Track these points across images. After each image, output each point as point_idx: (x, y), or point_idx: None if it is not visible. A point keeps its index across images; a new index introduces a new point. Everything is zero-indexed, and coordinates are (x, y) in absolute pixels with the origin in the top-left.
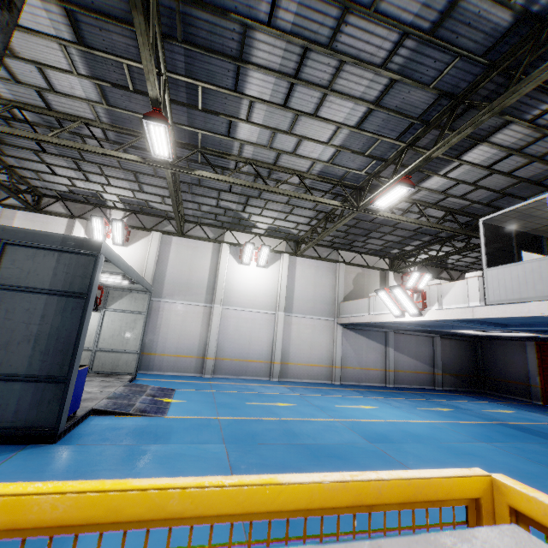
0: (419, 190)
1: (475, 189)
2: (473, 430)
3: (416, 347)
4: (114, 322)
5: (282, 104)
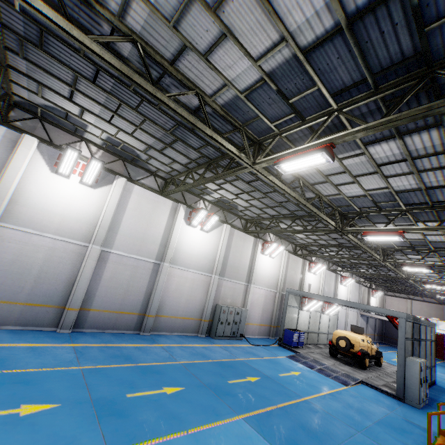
0: None
1: None
2: (440, 368)
3: (372, 323)
4: (332, 320)
5: None
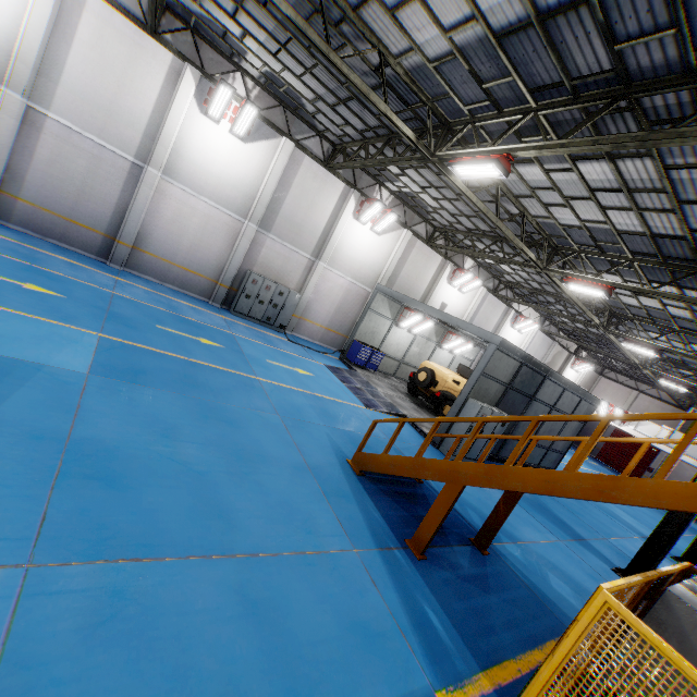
0: (671, 368)
1: (693, 380)
2: None
3: None
4: (457, 363)
5: (693, 350)
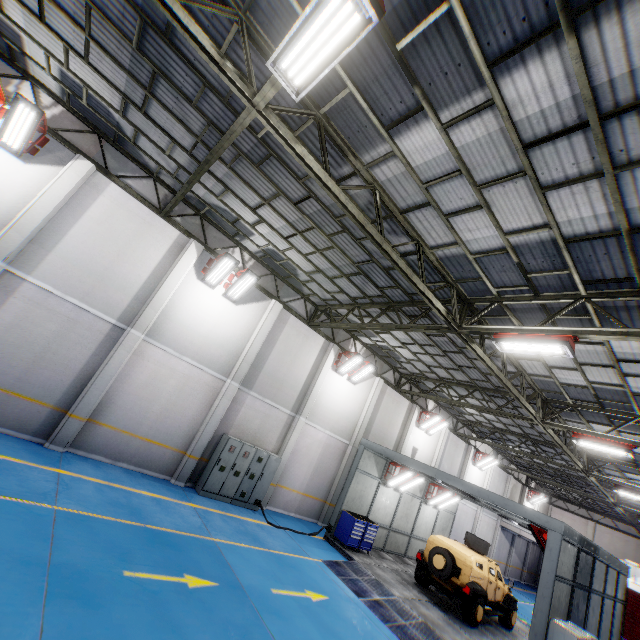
0: (638, 502)
1: None
2: None
3: (521, 548)
4: (441, 519)
5: None
